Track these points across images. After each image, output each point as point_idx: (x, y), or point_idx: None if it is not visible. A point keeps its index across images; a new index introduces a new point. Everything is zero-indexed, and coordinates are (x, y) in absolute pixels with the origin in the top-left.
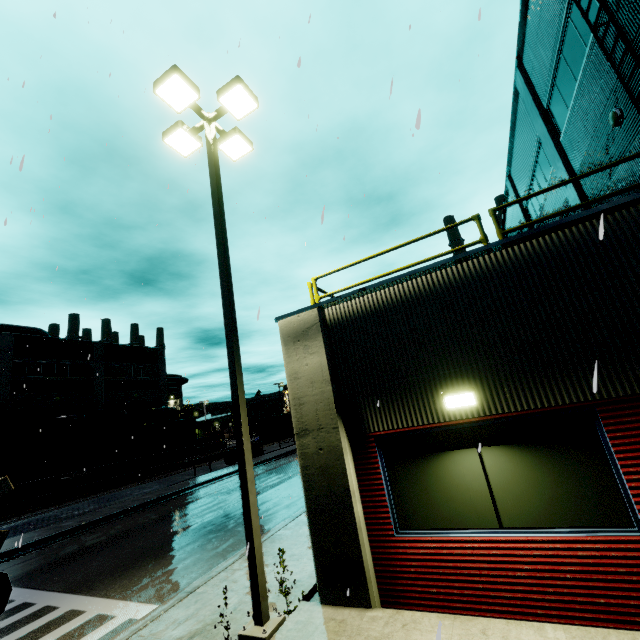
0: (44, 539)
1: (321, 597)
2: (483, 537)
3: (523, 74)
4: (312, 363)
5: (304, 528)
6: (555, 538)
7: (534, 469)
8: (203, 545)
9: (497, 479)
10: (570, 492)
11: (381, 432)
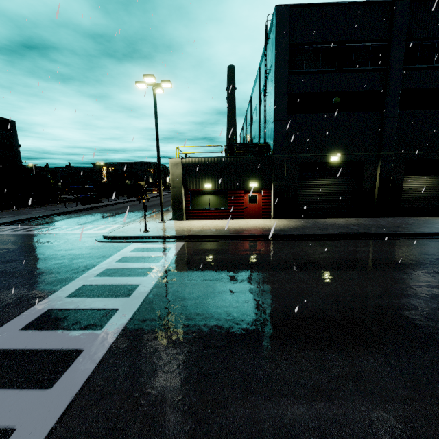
0: (27, 219)
1: (173, 219)
2: (206, 209)
3: (259, 73)
4: (178, 172)
5: (158, 215)
6: (217, 209)
7: (217, 199)
8: (121, 219)
9: (211, 200)
10: (221, 203)
11: (191, 190)
